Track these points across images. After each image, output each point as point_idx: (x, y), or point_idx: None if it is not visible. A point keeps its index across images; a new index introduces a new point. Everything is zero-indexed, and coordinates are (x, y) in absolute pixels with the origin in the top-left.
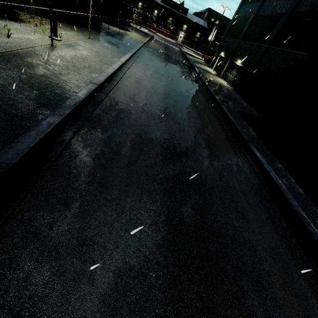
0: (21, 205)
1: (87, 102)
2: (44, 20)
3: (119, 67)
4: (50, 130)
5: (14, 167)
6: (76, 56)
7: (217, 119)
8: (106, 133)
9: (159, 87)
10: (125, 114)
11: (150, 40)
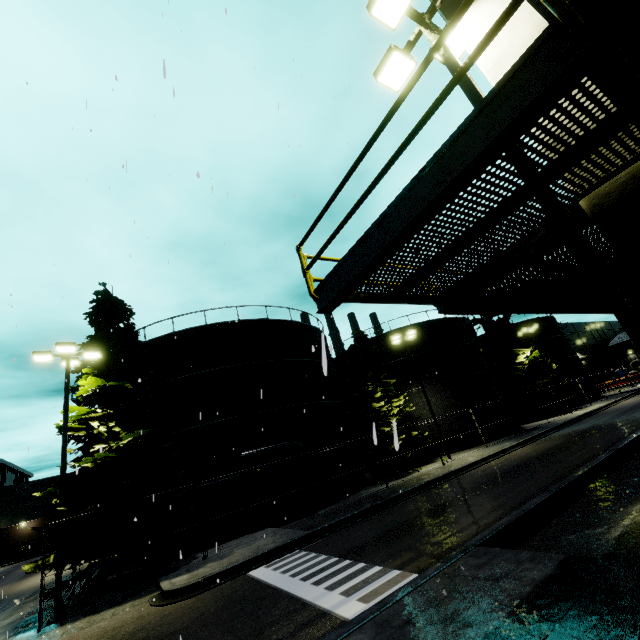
0: (389, 508)
1: (439, 481)
2: (454, 453)
3: (491, 454)
4: (408, 491)
5: (391, 500)
6: (460, 464)
7: (604, 449)
8: (439, 489)
9: (536, 452)
10: (464, 479)
11: (629, 397)
